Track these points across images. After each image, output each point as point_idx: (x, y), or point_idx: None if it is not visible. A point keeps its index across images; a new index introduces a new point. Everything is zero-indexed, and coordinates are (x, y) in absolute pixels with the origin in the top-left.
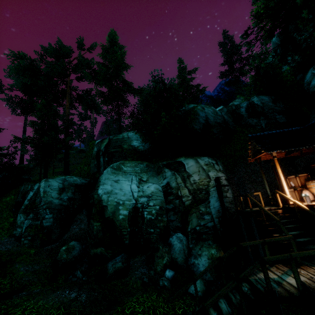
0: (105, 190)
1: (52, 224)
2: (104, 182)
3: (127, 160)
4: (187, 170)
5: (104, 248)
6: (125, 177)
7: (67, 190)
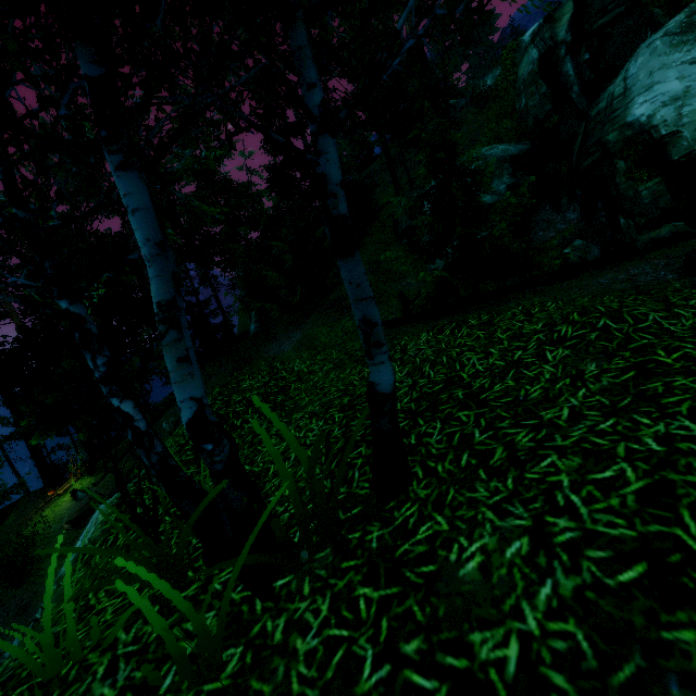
0: (663, 97)
1: None
2: (649, 84)
3: (660, 26)
4: None
5: (681, 222)
6: None
7: (498, 173)
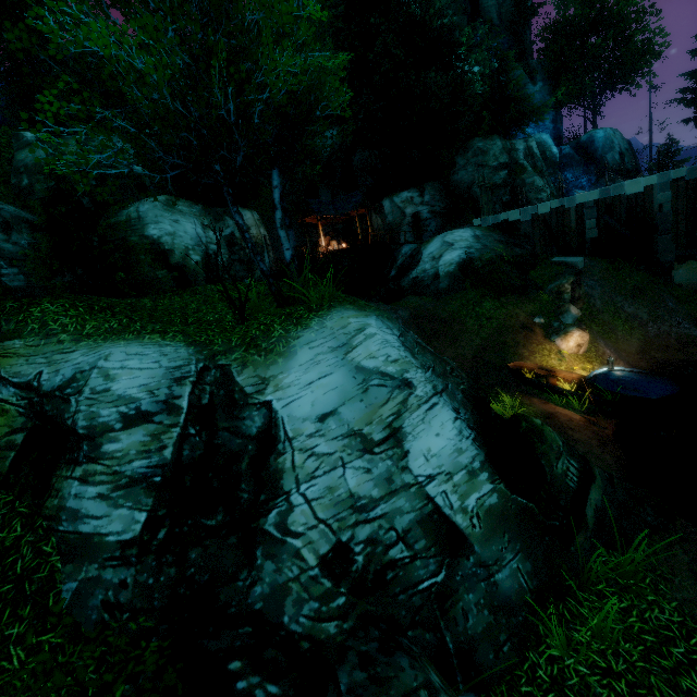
0: (166, 231)
1: (28, 284)
2: (157, 221)
3: (135, 193)
4: (246, 222)
5: None
6: (185, 219)
7: (17, 228)
